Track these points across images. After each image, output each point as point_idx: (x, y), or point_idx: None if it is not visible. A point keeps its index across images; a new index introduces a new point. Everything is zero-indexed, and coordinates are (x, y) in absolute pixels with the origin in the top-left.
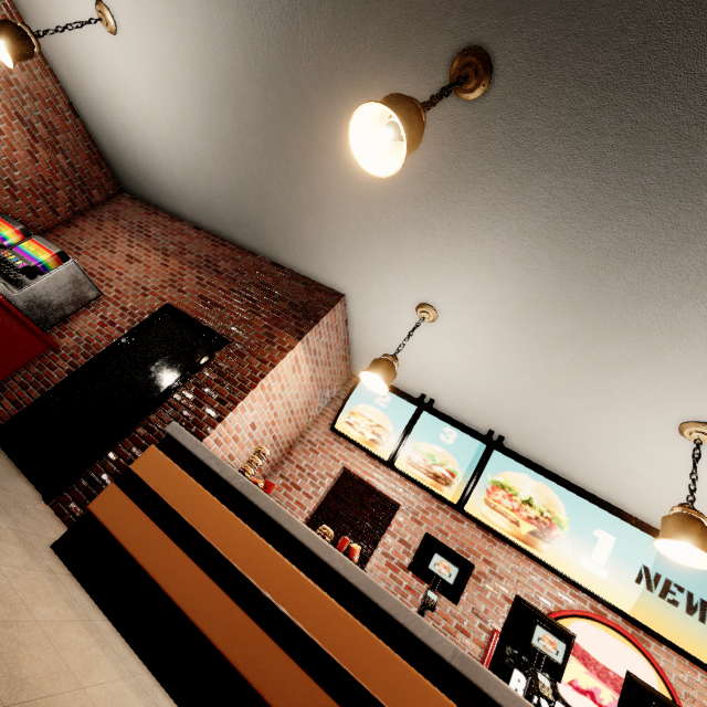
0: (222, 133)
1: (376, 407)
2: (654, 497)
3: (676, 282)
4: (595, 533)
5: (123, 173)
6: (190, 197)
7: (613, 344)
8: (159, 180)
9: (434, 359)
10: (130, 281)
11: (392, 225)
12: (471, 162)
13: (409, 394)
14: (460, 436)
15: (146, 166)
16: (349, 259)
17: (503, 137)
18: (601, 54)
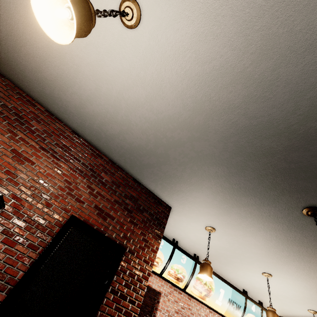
0: (168, 133)
1: None
2: (236, 277)
3: (300, 259)
4: (220, 290)
5: (1, 55)
6: (89, 122)
7: (268, 259)
8: (59, 94)
9: (195, 236)
10: (27, 185)
11: (229, 210)
12: (283, 220)
13: (170, 240)
14: (187, 259)
15: (51, 79)
16: (191, 203)
17: (300, 223)
18: None
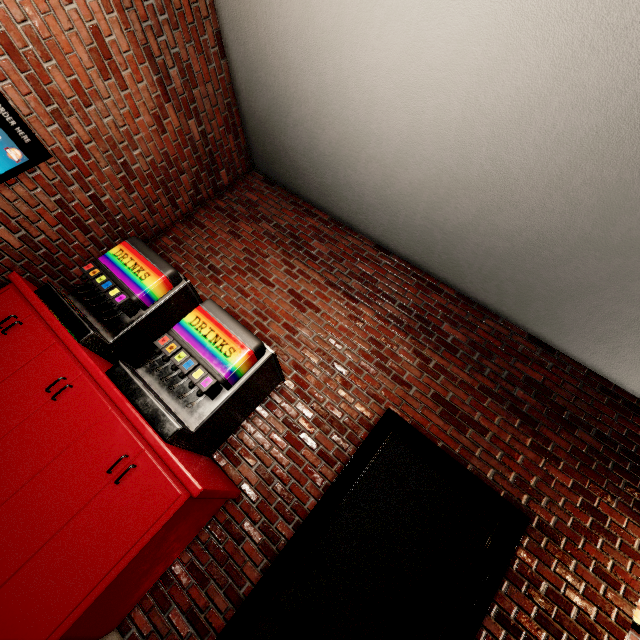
0: None
1: None
2: None
3: None
4: None
5: (268, 149)
6: (404, 213)
7: None
8: (347, 176)
9: None
10: (311, 347)
11: None
12: None
13: None
14: None
15: (332, 152)
16: None
17: None
18: None
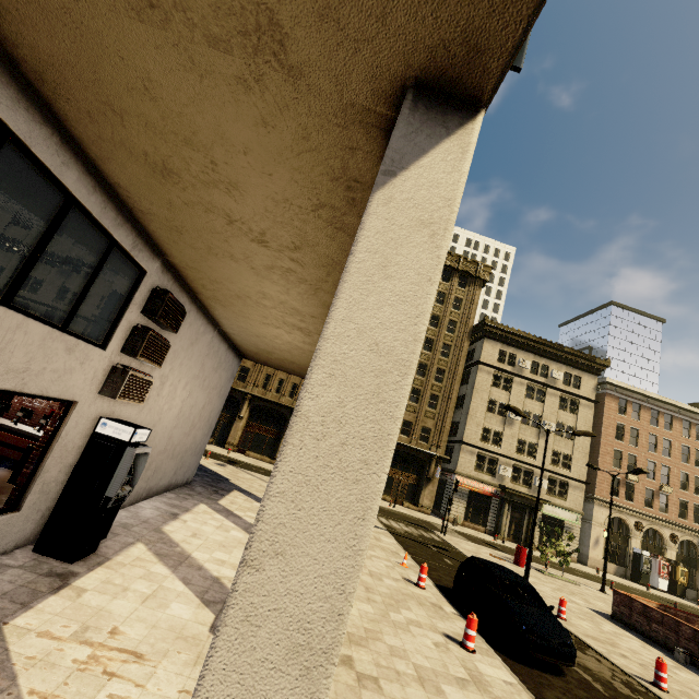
0: None
1: None
2: None
3: None
4: None
5: None
6: None
7: None
8: None
9: None
10: None
11: None
12: None
13: None
14: None
15: None
16: None
17: None
18: None
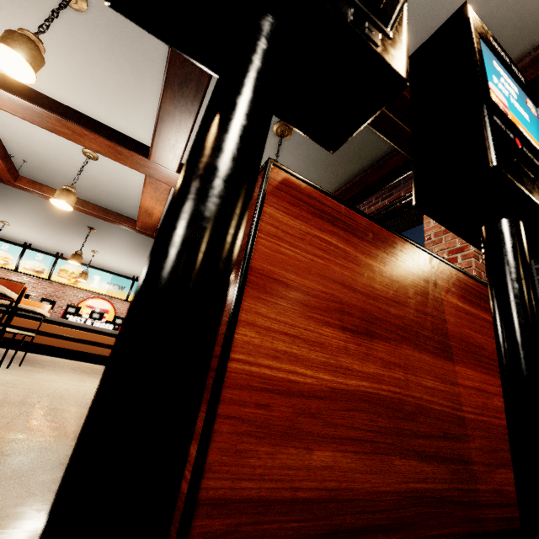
0: None
1: (2, 250)
2: (107, 265)
3: (60, 228)
4: (95, 277)
5: None
6: None
7: (62, 236)
8: None
9: (20, 234)
10: None
11: None
12: None
13: (18, 243)
14: (45, 256)
15: None
16: None
17: None
18: (9, 197)
